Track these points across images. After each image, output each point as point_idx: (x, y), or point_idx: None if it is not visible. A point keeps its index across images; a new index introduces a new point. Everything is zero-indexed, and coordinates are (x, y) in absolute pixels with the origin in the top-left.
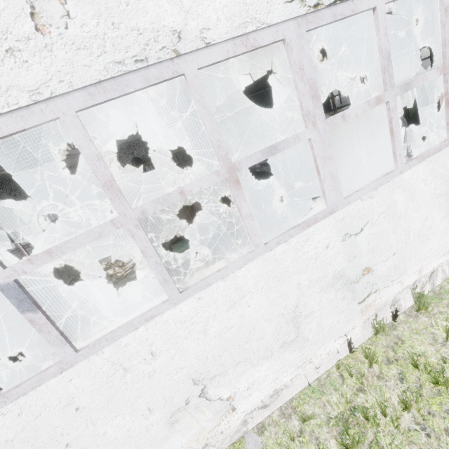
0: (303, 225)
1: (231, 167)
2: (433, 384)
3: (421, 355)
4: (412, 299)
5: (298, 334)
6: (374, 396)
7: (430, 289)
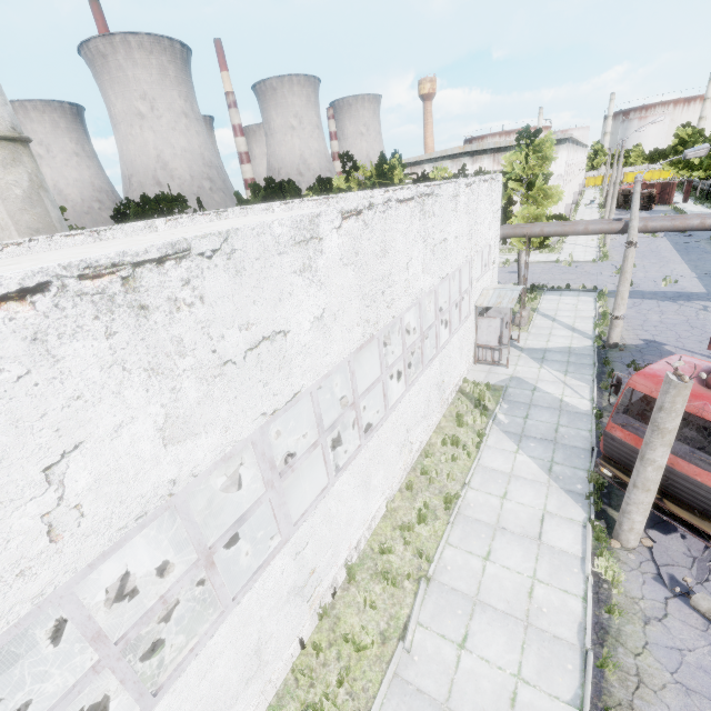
0: (264, 565)
1: (208, 554)
2: (357, 652)
3: (350, 633)
4: (345, 572)
5: (260, 663)
6: (321, 688)
7: (357, 556)
